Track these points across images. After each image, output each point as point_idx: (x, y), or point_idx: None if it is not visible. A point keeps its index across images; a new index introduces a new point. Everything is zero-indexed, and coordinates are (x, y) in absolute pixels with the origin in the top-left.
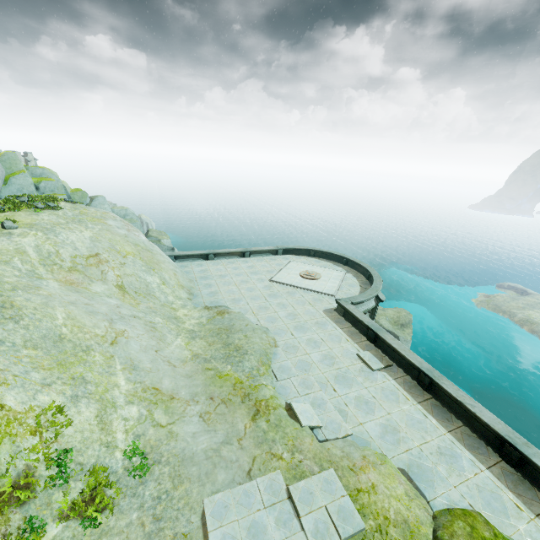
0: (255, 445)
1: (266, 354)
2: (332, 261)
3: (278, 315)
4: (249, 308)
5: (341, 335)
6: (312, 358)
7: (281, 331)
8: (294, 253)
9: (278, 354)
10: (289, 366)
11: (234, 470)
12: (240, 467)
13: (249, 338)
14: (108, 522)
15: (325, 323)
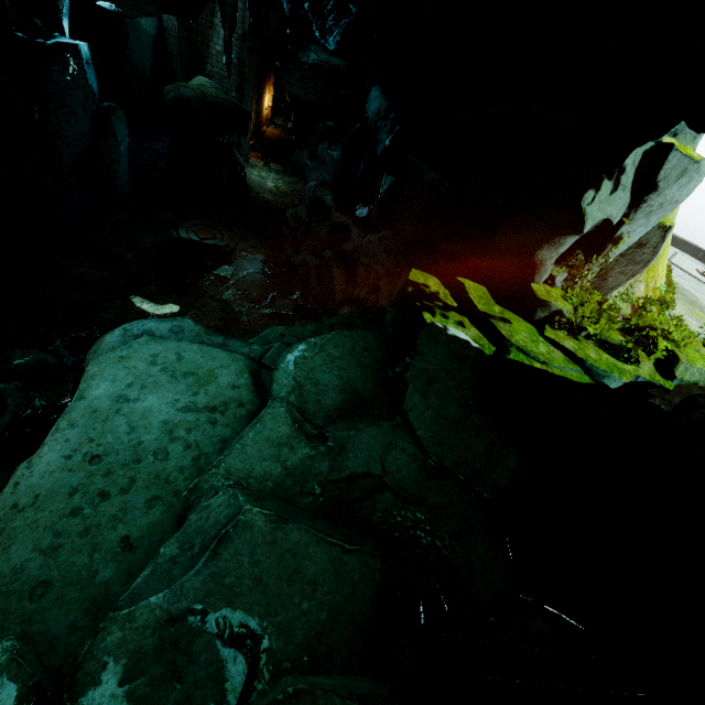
0: None
1: None
2: None
3: (697, 296)
4: None
5: None
6: None
7: None
8: (677, 246)
9: None
10: None
11: None
12: None
13: (696, 299)
14: None
15: None
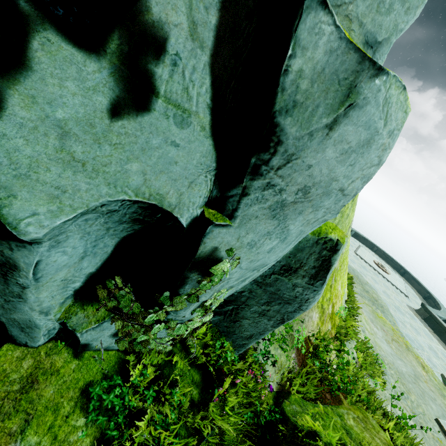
0: (440, 395)
1: (393, 317)
2: (389, 265)
3: (376, 287)
4: (353, 267)
5: (431, 335)
6: (421, 341)
7: (386, 302)
8: (360, 240)
9: (397, 322)
10: (412, 338)
11: (438, 406)
12: (441, 407)
13: (377, 295)
14: (384, 391)
15: (413, 317)
